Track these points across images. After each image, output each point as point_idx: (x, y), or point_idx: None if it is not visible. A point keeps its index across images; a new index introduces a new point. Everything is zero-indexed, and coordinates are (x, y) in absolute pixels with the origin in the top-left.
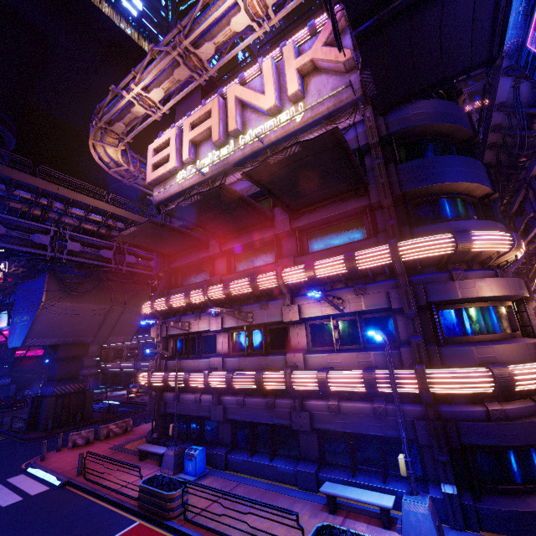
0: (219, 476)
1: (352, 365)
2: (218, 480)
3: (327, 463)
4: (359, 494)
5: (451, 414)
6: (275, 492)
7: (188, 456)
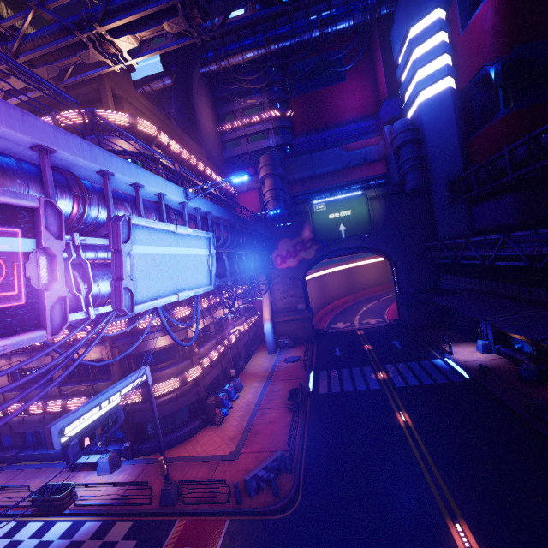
0: (9, 470)
1: (87, 391)
2: (8, 472)
3: None
4: (85, 459)
5: (132, 410)
6: (46, 469)
7: None
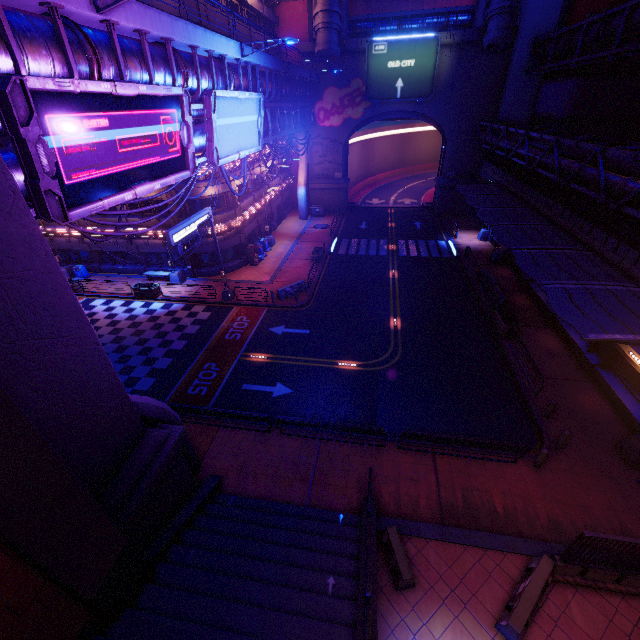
0: (98, 276)
1: (151, 225)
2: (98, 277)
3: (151, 264)
4: (158, 273)
5: None
6: (128, 278)
7: (75, 270)
